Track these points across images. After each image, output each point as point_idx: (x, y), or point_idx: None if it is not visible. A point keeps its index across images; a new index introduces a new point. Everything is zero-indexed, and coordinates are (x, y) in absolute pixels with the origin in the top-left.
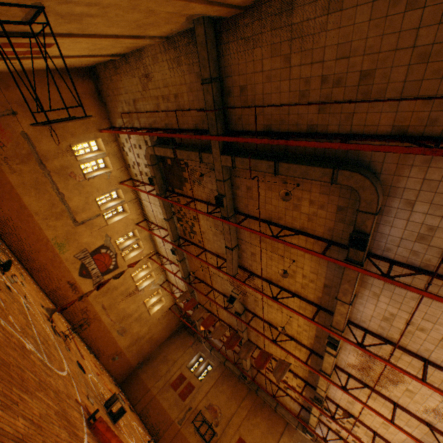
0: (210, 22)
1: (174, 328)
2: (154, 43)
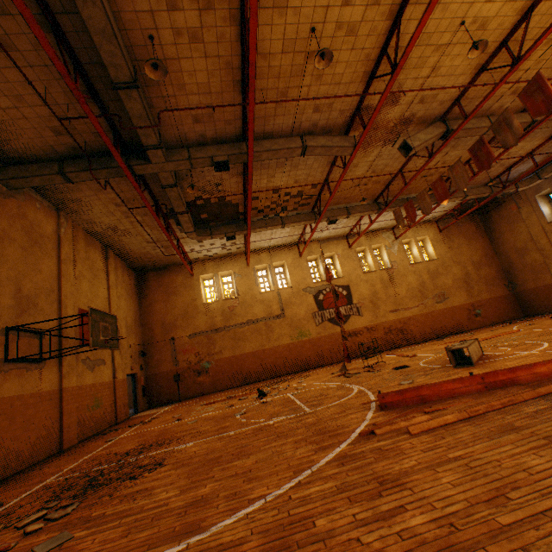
0: (3, 172)
1: (479, 228)
2: (70, 223)
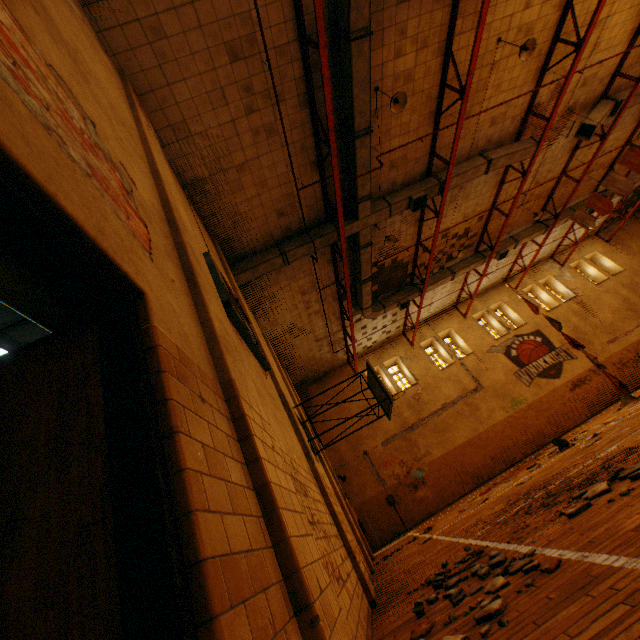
0: (232, 270)
1: None
2: (262, 326)
